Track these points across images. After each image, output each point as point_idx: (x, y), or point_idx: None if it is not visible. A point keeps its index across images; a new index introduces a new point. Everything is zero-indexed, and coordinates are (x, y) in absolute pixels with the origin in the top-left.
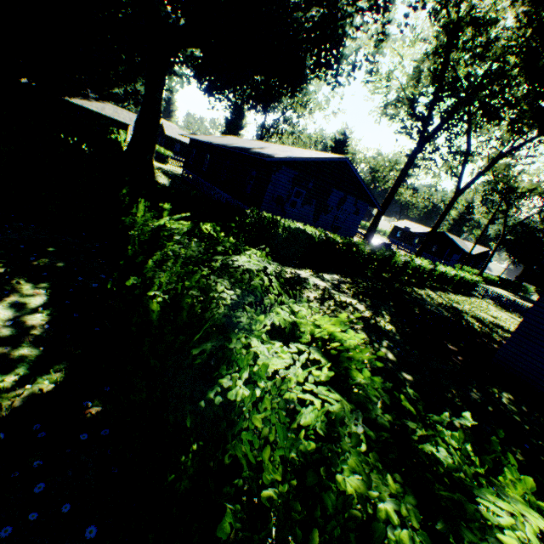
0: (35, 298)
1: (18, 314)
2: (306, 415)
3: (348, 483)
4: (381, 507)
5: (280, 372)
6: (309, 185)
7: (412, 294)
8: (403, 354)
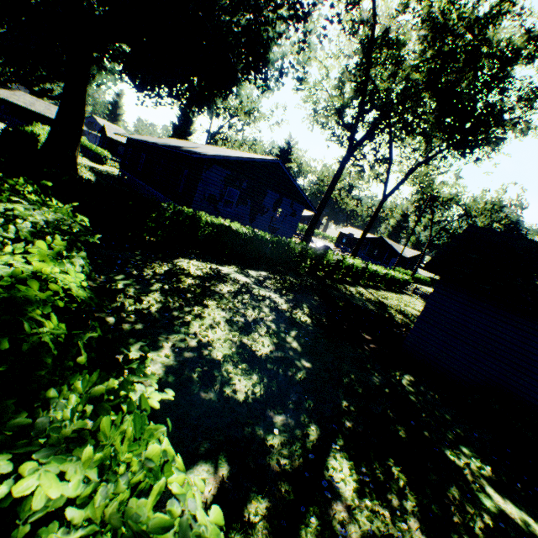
0: None
1: None
2: None
3: None
4: None
5: None
6: (243, 185)
7: (342, 290)
8: (310, 343)
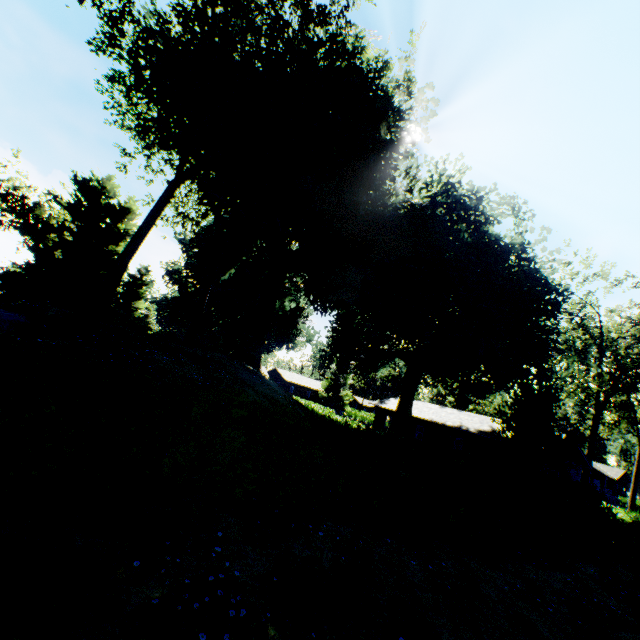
0: None
1: None
2: None
3: None
4: None
5: None
6: None
7: None
8: None
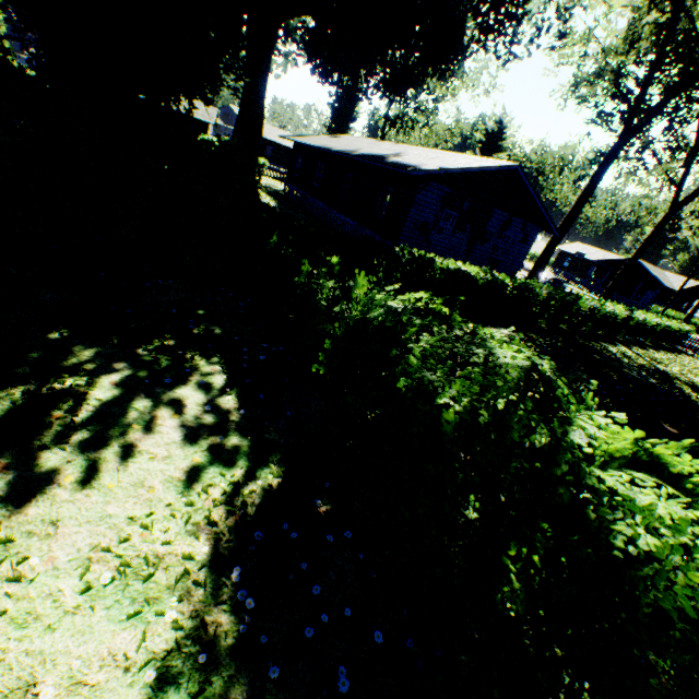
0: (215, 377)
1: (209, 396)
2: None
3: None
4: None
5: None
6: (464, 206)
7: (603, 353)
8: None
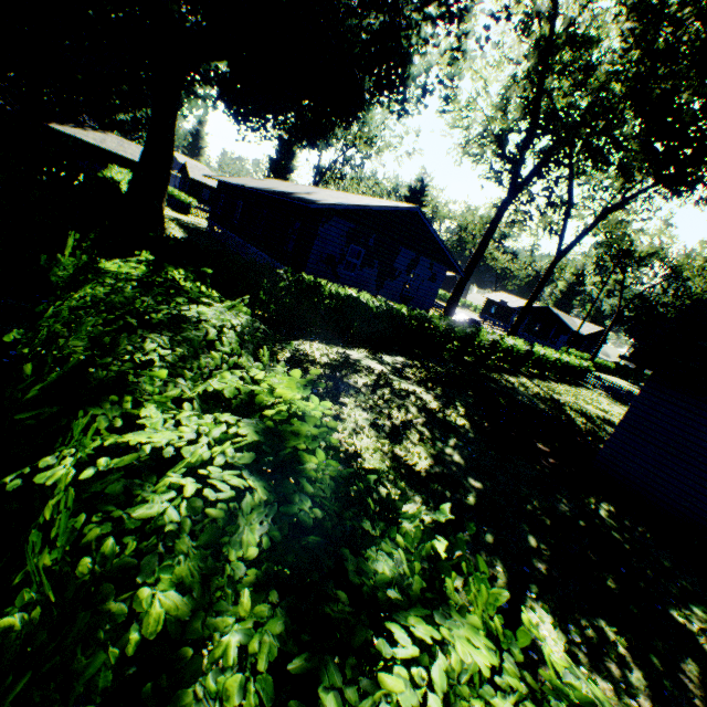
0: None
1: None
2: (154, 504)
3: (158, 601)
4: (224, 639)
5: (166, 450)
6: (370, 242)
7: (501, 382)
8: (475, 456)
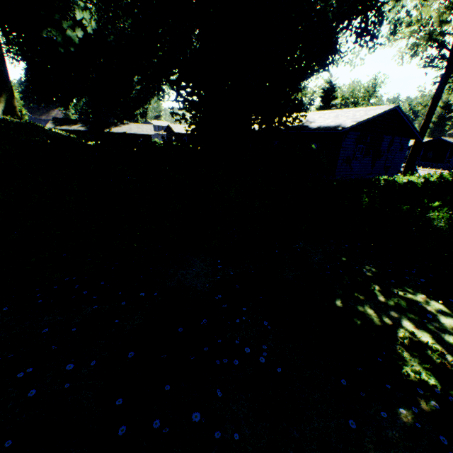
0: (432, 303)
1: None
2: None
3: None
4: None
5: None
6: (367, 140)
7: None
8: None
